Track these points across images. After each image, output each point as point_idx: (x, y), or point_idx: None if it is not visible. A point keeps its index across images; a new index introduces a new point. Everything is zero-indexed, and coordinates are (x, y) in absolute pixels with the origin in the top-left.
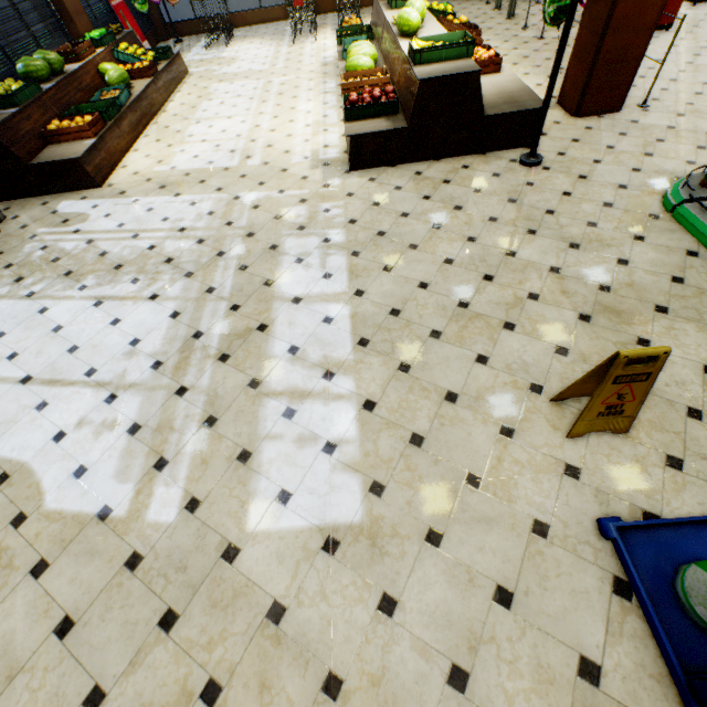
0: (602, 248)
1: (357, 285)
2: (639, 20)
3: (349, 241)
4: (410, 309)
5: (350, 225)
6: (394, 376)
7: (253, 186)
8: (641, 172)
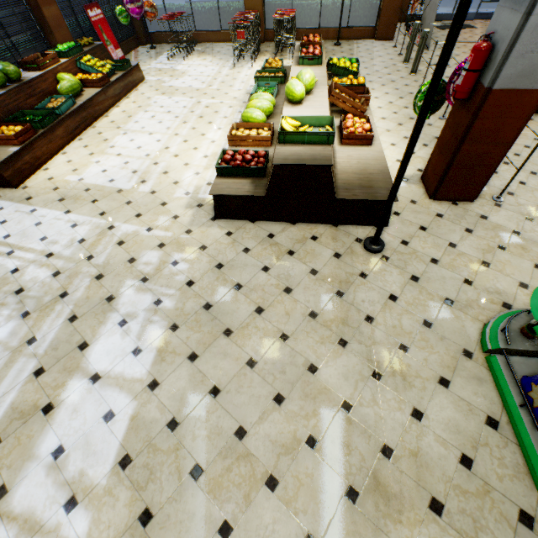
0: (403, 386)
1: (156, 372)
2: (497, 135)
3: (176, 308)
4: (188, 424)
5: (186, 288)
6: (131, 527)
7: (131, 216)
8: (472, 286)
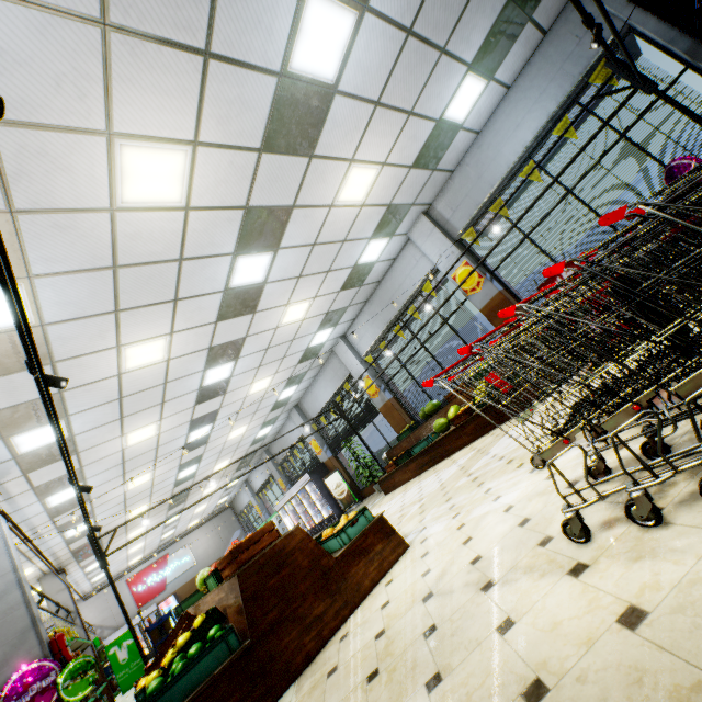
0: None
1: None
2: None
3: None
4: None
5: None
6: None
7: None
8: None
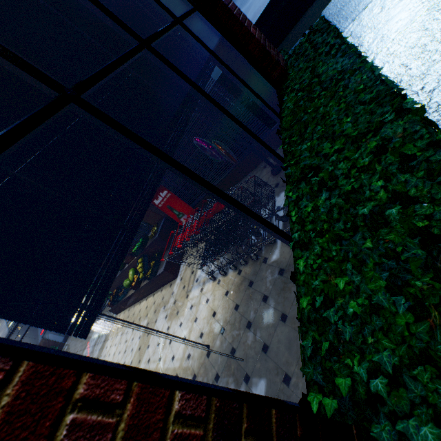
0: None
1: None
2: None
3: None
4: None
5: None
6: None
7: None
8: None
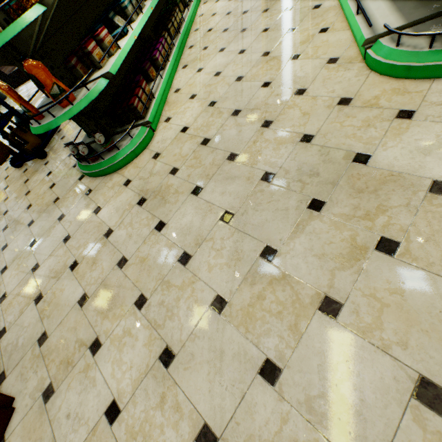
0: None
1: None
2: None
3: None
4: None
5: None
6: None
7: None
8: None
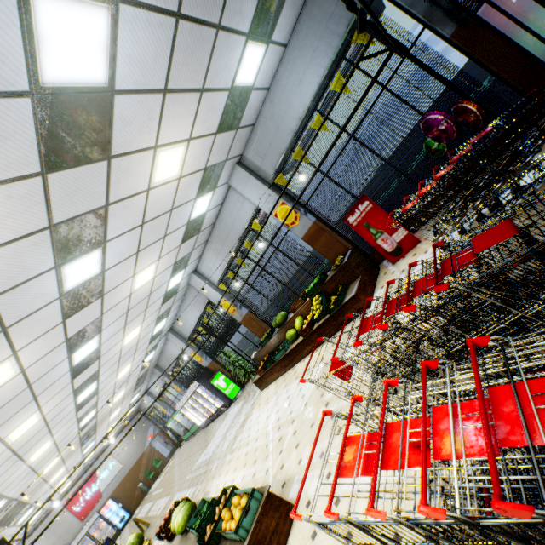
0: None
1: None
2: None
3: None
4: None
5: None
6: None
7: (218, 463)
8: None
